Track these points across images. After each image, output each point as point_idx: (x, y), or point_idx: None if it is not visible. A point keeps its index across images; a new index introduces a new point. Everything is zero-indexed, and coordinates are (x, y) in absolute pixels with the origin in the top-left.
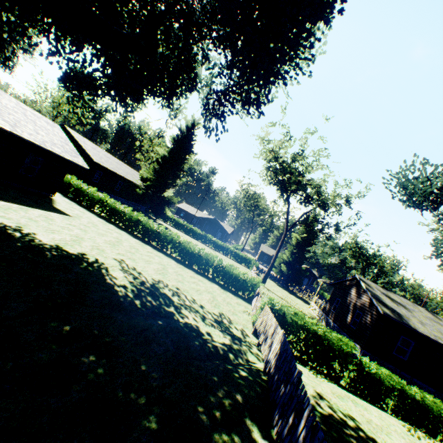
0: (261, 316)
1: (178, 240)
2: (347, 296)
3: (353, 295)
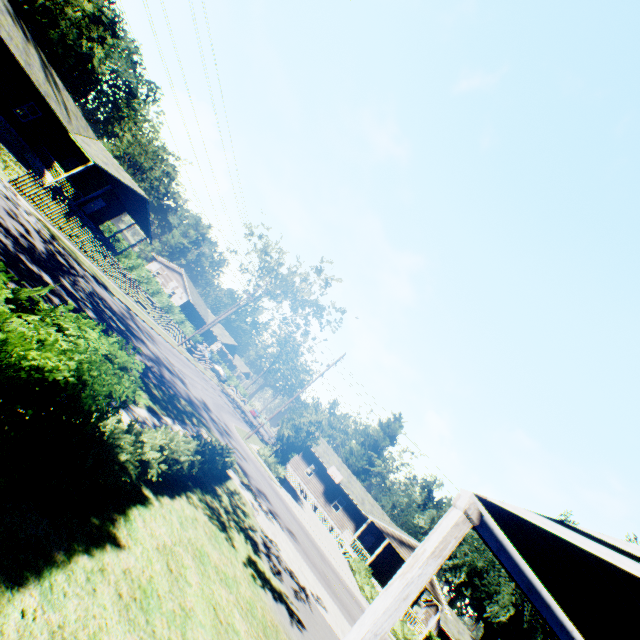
0: None
1: None
2: None
3: None
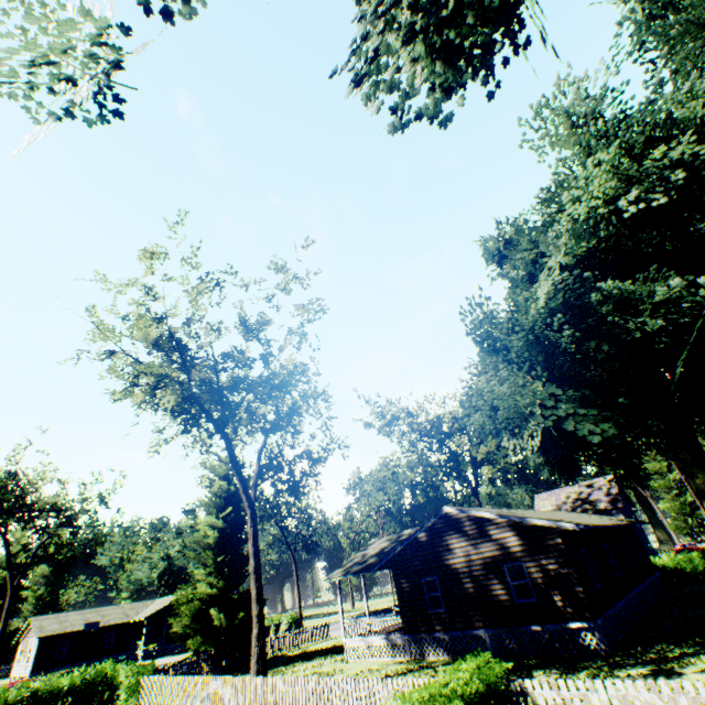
0: None
1: None
2: (448, 558)
3: (462, 546)
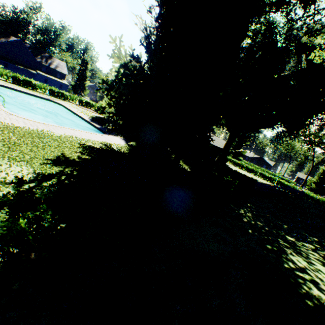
0: None
1: (261, 172)
2: None
3: None
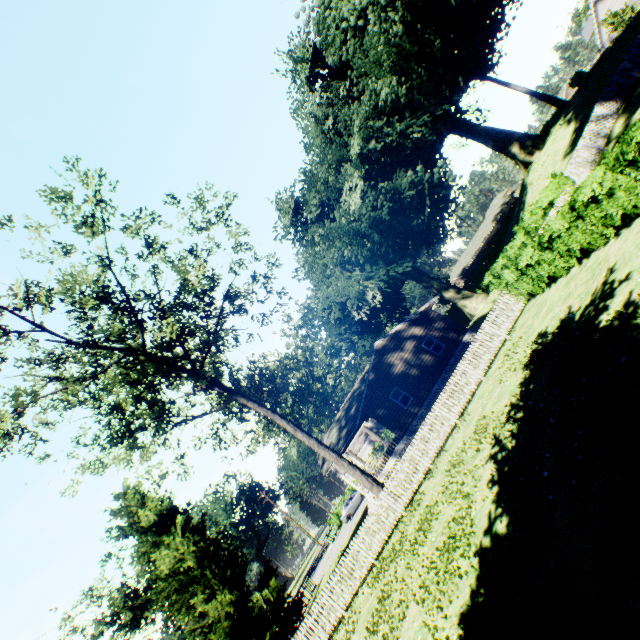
0: (578, 172)
1: None
2: (394, 371)
3: (396, 357)
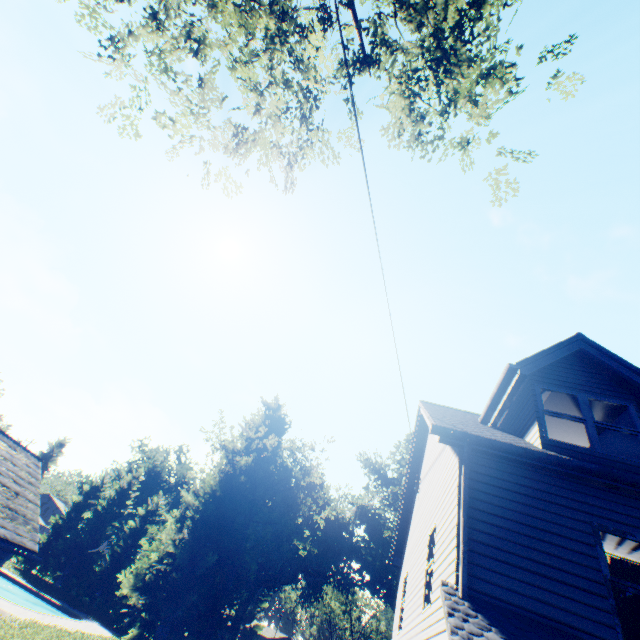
0: None
1: None
2: None
3: None
